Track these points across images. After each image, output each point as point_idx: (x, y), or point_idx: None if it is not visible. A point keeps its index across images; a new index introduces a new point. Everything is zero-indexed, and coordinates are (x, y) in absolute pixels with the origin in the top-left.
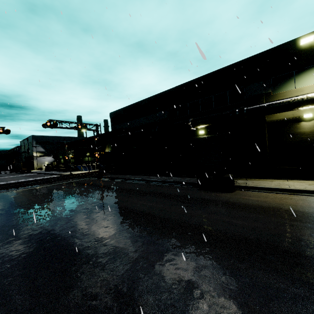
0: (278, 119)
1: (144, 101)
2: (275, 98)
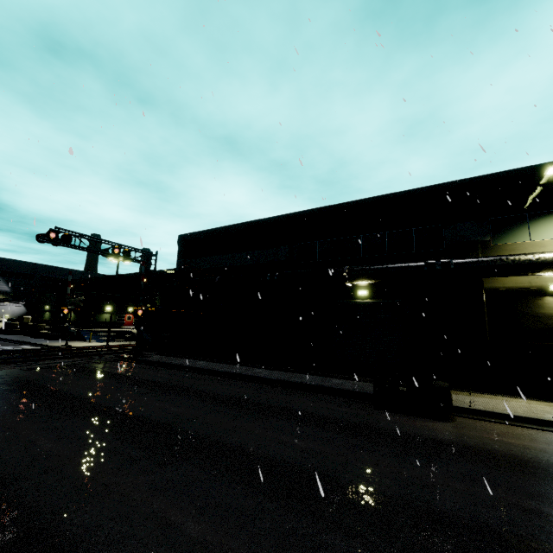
0: (504, 288)
1: (254, 224)
2: (499, 251)
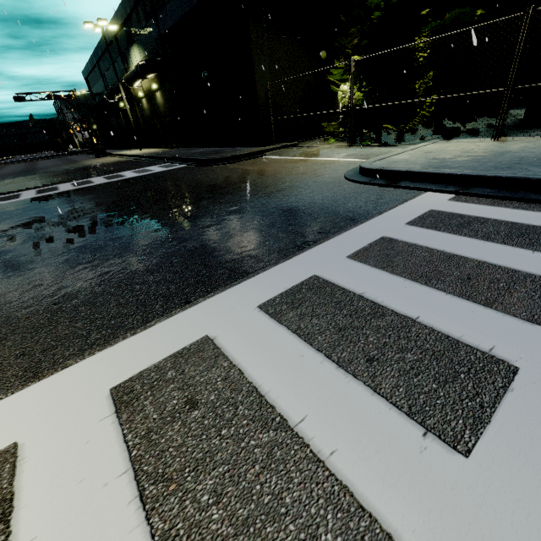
0: (137, 96)
1: (90, 62)
2: None
